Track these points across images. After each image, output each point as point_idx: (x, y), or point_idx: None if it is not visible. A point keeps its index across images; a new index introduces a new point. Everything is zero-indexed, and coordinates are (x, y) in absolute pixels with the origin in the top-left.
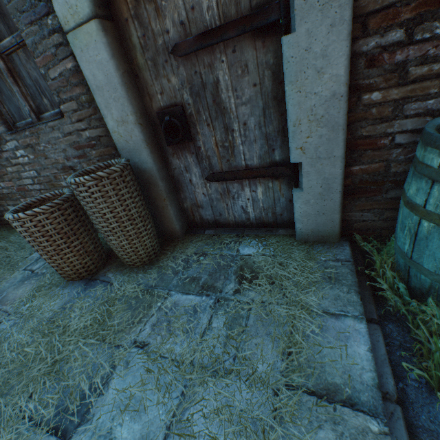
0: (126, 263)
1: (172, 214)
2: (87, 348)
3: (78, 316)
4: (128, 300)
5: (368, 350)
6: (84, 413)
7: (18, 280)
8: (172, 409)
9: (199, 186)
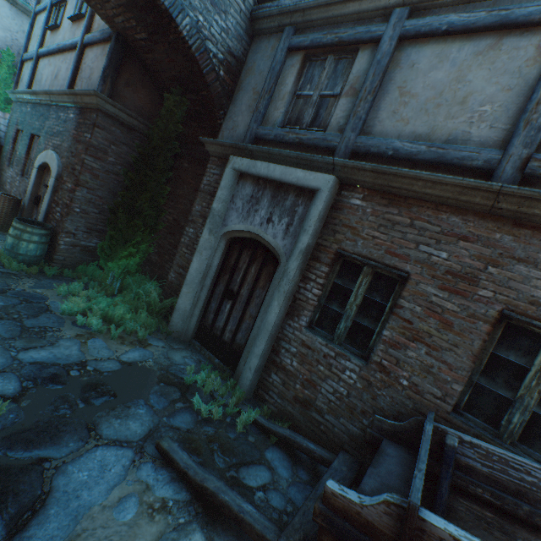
0: None
1: None
2: None
3: None
4: None
5: None
6: None
7: None
8: None
9: None
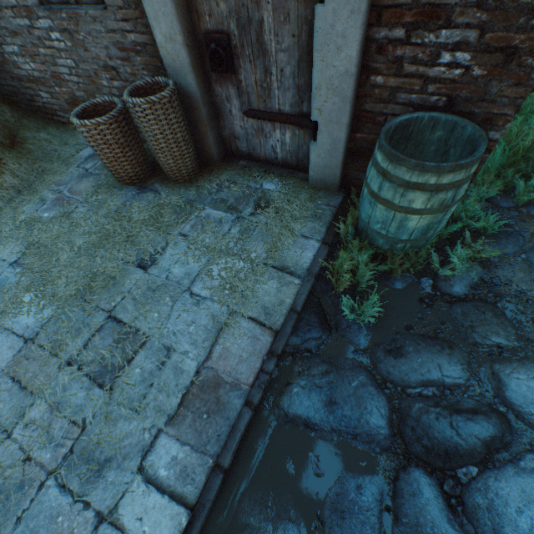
0: (171, 179)
1: (211, 140)
2: (149, 232)
3: (138, 212)
4: (174, 207)
5: (313, 255)
6: (154, 261)
7: (76, 176)
8: (202, 265)
9: (238, 119)
